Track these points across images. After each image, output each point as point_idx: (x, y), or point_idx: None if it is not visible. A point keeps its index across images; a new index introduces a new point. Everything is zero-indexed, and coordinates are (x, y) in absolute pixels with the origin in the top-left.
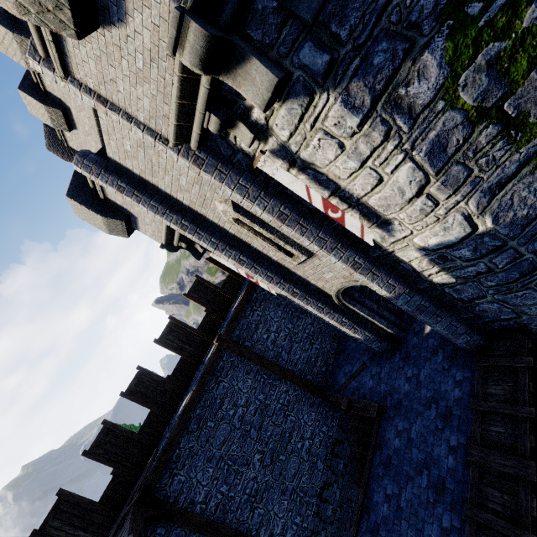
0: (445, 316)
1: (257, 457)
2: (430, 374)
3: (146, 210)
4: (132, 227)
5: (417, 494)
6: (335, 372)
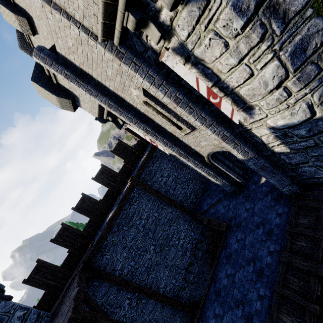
0: (278, 174)
1: (152, 248)
2: (261, 208)
3: (84, 92)
4: (76, 105)
5: (245, 275)
6: (201, 202)
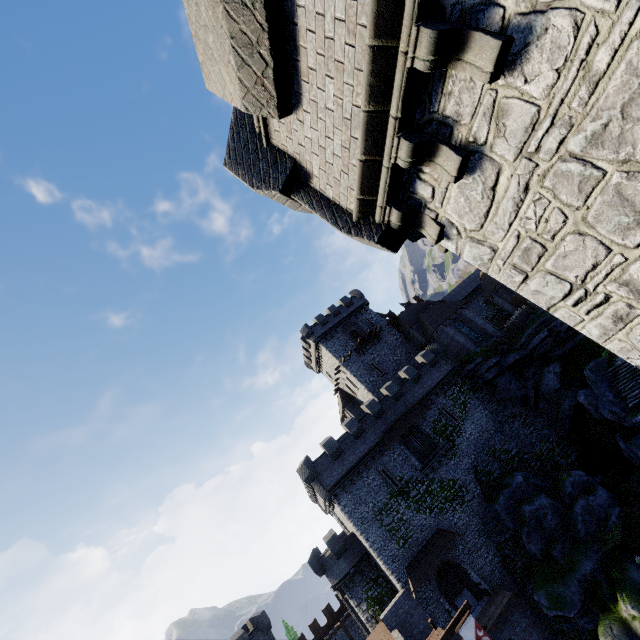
0: None
1: None
2: None
3: None
4: None
5: None
6: None
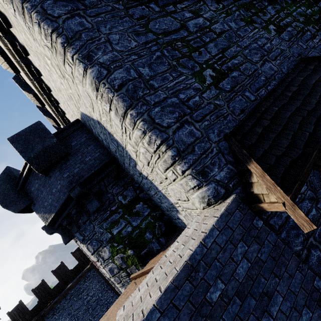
0: None
1: None
2: None
3: None
4: None
5: None
6: None
